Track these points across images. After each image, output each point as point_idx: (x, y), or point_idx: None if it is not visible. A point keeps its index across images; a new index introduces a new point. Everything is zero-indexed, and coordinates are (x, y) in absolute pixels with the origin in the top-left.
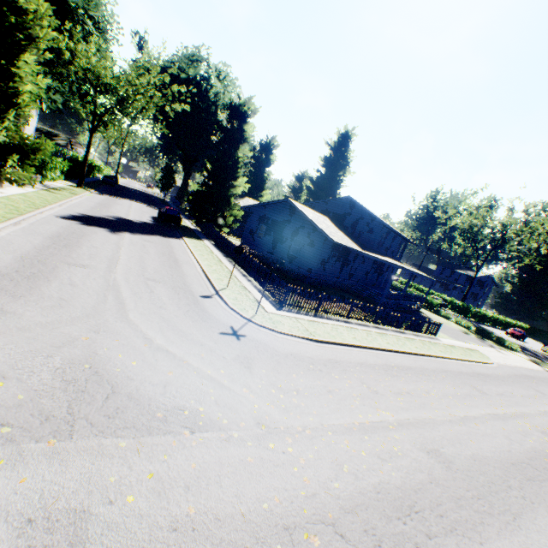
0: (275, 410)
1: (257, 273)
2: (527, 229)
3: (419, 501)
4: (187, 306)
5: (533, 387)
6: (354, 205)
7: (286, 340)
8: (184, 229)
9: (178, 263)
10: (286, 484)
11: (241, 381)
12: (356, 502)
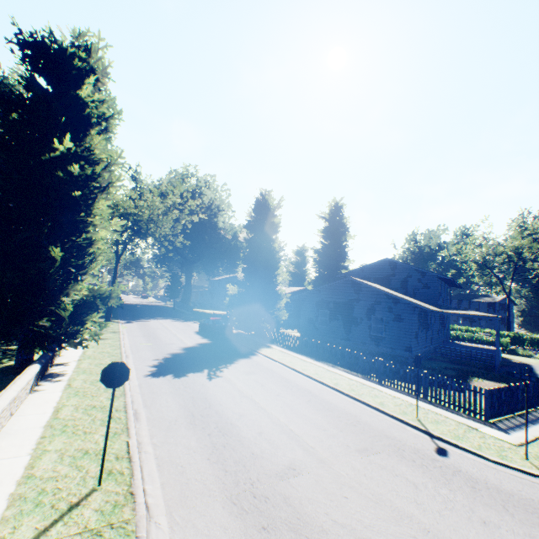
0: None
1: (394, 376)
2: None
3: None
4: (481, 493)
5: None
6: (394, 266)
7: None
8: (236, 337)
9: (318, 395)
10: None
11: None
12: None
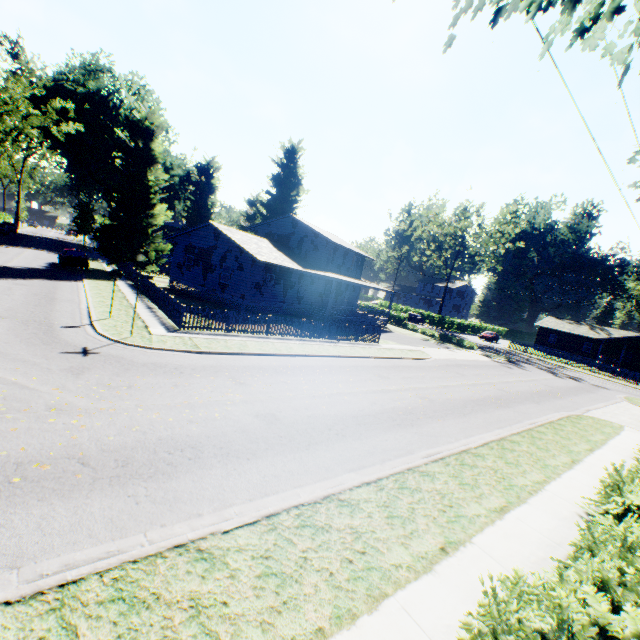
0: (83, 400)
1: (163, 303)
2: (481, 231)
3: (206, 441)
4: (32, 334)
5: (458, 372)
6: (296, 224)
7: (157, 354)
8: (94, 272)
9: (54, 302)
10: (46, 440)
11: (57, 383)
12: (125, 446)
